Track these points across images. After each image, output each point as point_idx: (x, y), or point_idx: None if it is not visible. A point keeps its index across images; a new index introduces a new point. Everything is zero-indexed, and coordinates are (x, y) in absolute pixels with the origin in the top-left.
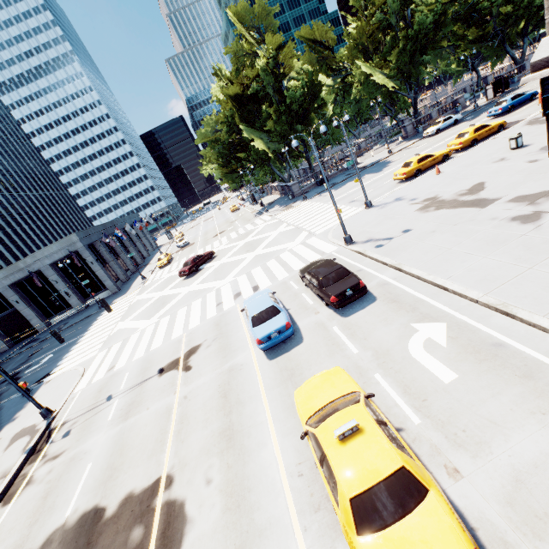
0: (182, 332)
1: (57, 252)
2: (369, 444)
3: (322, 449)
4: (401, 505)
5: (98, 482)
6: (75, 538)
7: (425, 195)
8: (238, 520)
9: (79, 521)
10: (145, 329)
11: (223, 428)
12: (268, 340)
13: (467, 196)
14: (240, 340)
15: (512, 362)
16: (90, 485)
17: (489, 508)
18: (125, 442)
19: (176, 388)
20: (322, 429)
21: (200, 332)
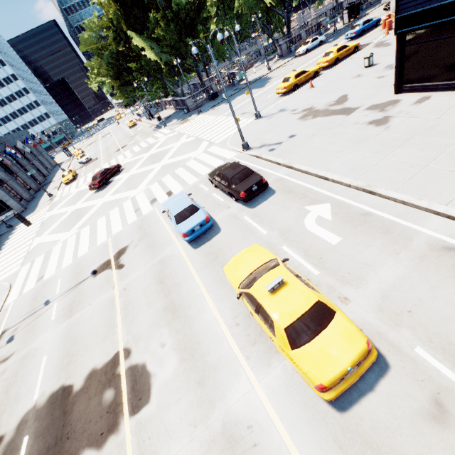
0: (106, 238)
1: None
2: (293, 291)
3: (257, 301)
4: (320, 325)
5: (58, 368)
6: (49, 413)
7: (303, 106)
8: (194, 364)
9: (49, 400)
10: (66, 240)
11: (166, 306)
12: (192, 233)
13: (336, 106)
14: (165, 237)
15: (376, 224)
16: (51, 372)
17: (368, 316)
18: (75, 333)
19: (113, 283)
20: (254, 288)
21: (124, 236)
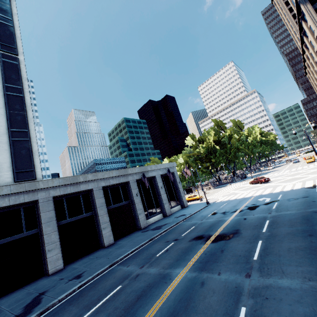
0: None
1: (165, 169)
2: None
3: None
4: None
5: None
6: None
7: None
8: None
9: None
10: None
11: None
12: None
13: None
14: None
15: None
16: None
17: None
18: None
19: None
20: None
21: None
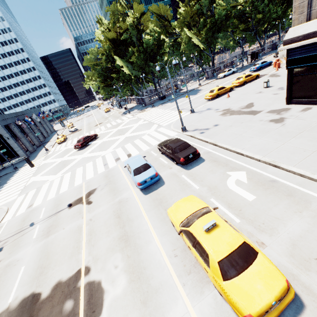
0: (81, 181)
1: None
2: (223, 232)
3: (195, 238)
4: (246, 262)
5: (32, 277)
6: (18, 315)
7: (223, 107)
8: (140, 286)
9: (20, 304)
10: (53, 181)
11: (121, 235)
12: (144, 183)
13: (246, 109)
14: (124, 185)
15: (281, 189)
16: (25, 280)
17: (282, 259)
18: (49, 250)
19: (83, 214)
20: (193, 227)
21: (95, 181)
